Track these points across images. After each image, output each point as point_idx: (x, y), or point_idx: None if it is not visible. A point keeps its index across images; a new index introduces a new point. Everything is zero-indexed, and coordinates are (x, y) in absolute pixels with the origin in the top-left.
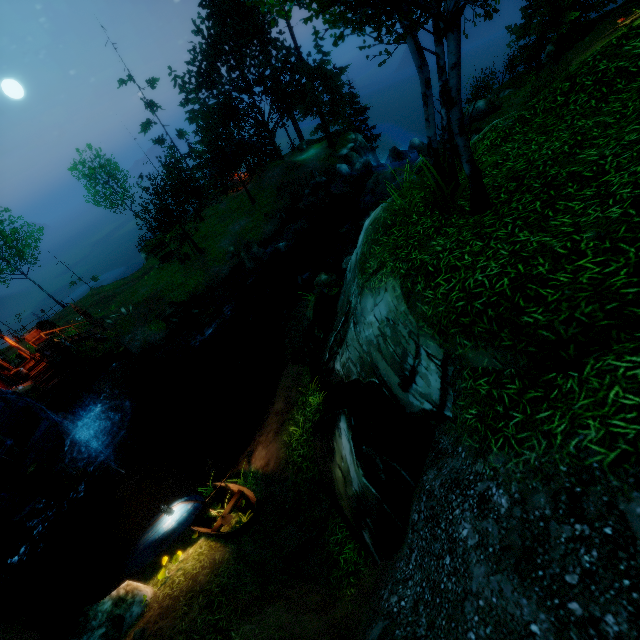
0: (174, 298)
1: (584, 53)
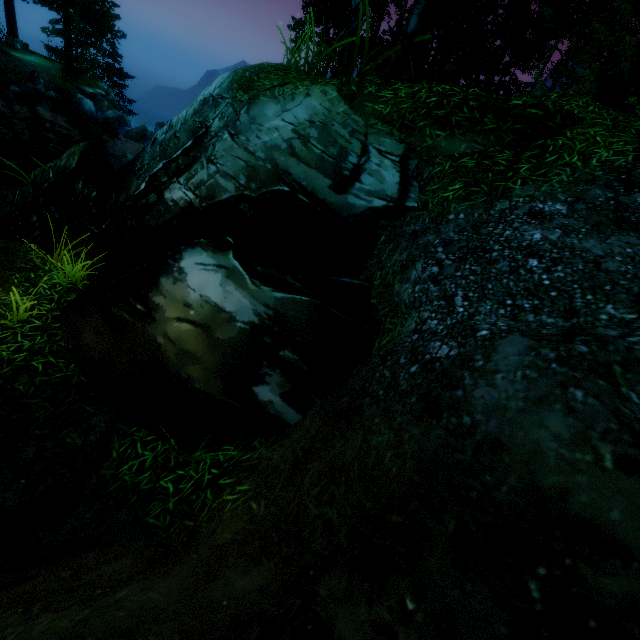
0: None
1: None
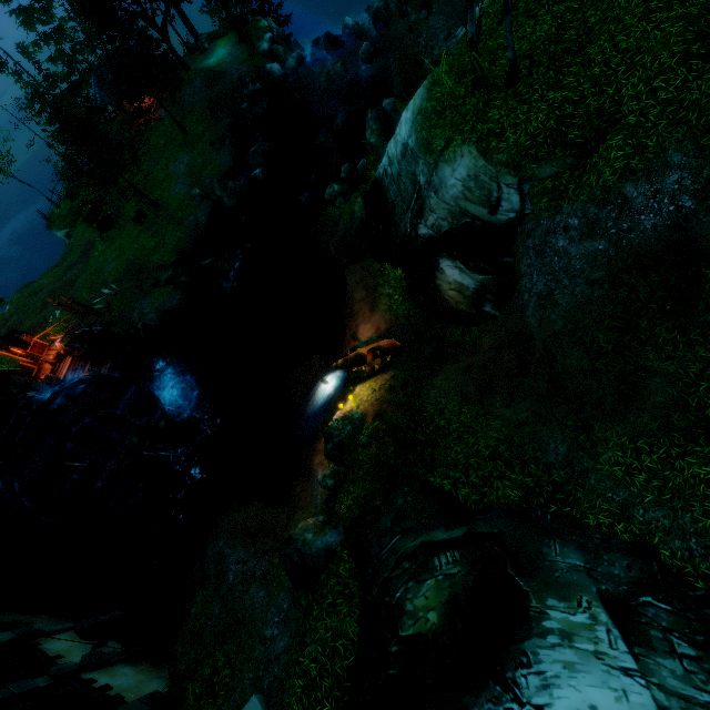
0: (160, 262)
1: None
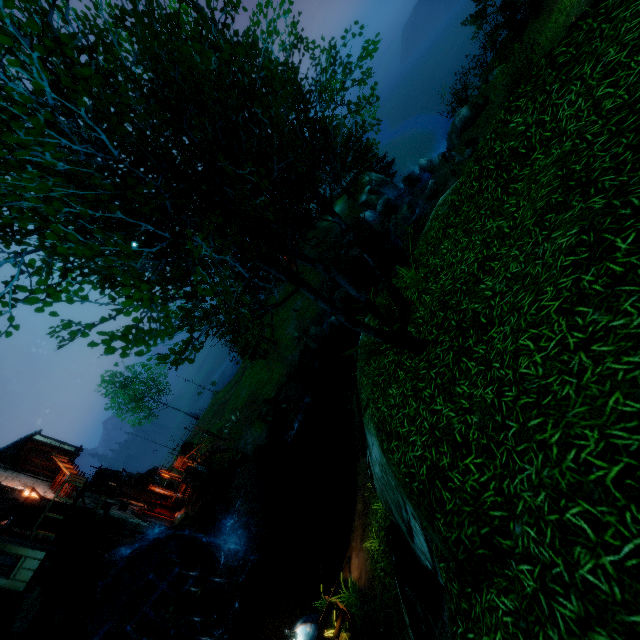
0: (266, 395)
1: None
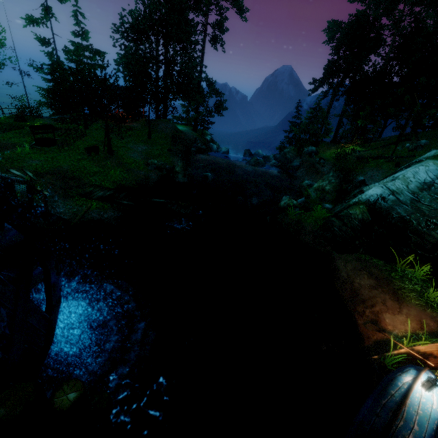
0: (97, 182)
1: (329, 150)
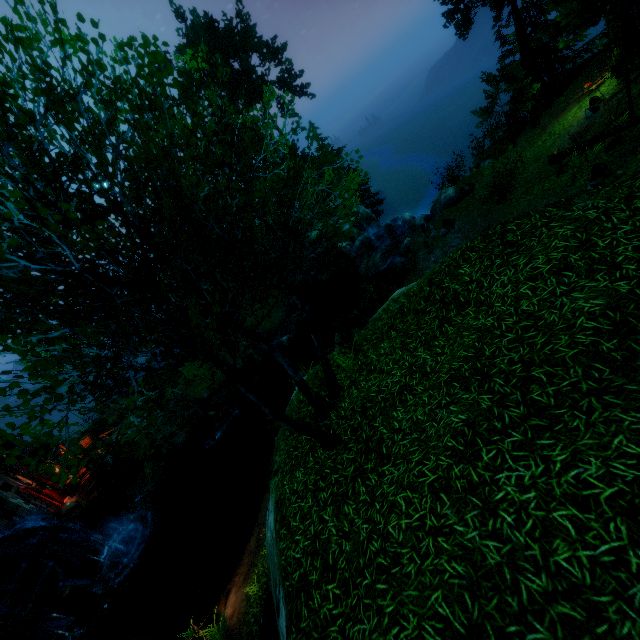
0: (198, 394)
1: (557, 118)
